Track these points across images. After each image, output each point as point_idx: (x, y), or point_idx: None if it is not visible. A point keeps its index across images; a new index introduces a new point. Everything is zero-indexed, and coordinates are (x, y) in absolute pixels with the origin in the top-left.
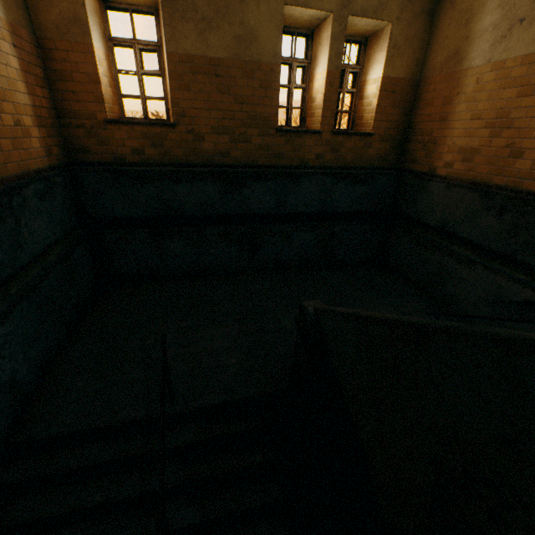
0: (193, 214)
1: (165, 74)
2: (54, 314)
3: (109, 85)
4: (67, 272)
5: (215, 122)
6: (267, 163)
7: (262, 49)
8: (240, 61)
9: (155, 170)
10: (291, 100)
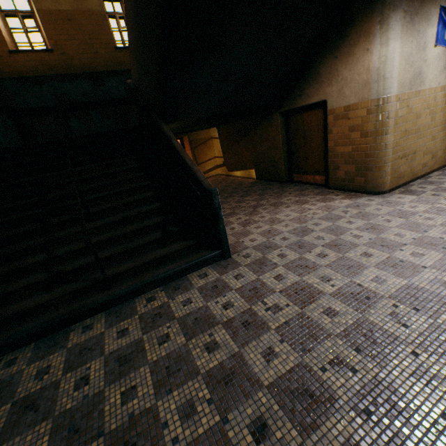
0: (79, 102)
1: (40, 29)
2: (1, 132)
3: (7, 35)
4: (4, 123)
5: (77, 47)
6: (117, 69)
7: (91, 4)
8: (80, 11)
9: (47, 76)
10: (122, 37)
